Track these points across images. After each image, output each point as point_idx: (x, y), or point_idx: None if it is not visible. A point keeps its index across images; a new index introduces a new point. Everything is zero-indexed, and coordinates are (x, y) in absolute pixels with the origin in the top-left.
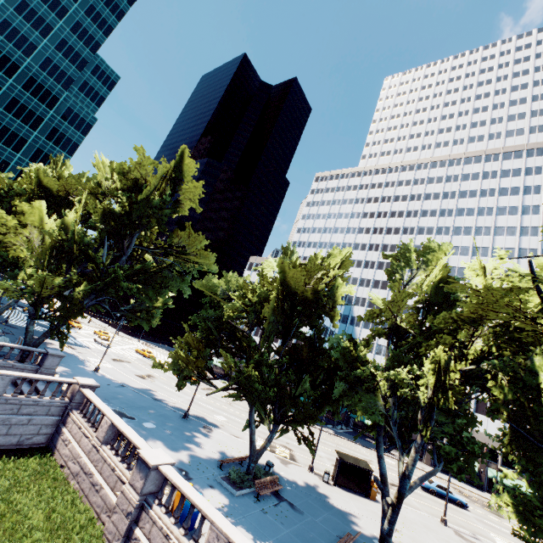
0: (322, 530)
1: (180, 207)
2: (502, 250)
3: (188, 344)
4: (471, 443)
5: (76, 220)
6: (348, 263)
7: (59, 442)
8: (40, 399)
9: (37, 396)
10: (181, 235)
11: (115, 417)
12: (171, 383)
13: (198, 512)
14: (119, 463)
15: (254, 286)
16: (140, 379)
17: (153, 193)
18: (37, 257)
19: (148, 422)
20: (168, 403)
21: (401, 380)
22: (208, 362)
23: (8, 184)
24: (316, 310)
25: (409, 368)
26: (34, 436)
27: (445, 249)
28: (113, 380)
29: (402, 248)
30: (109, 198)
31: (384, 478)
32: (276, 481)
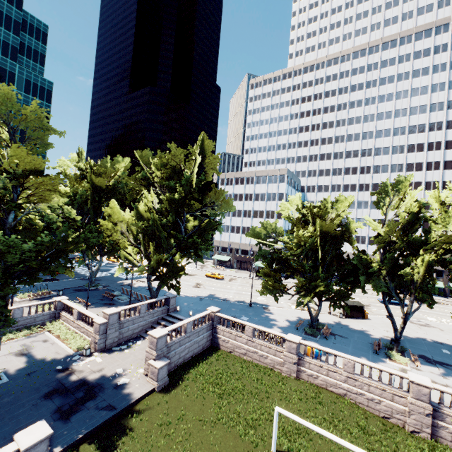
0: (361, 343)
1: (206, 177)
2: (450, 184)
3: (264, 275)
4: (433, 289)
5: (150, 211)
6: (350, 204)
7: (220, 342)
8: (202, 326)
9: (200, 325)
10: (210, 195)
11: (252, 324)
12: (212, 284)
13: (321, 354)
14: (270, 344)
15: (306, 238)
16: (199, 289)
17: (191, 176)
18: (143, 245)
19: (241, 317)
20: (231, 300)
21: (405, 274)
22: (280, 282)
23: (72, 191)
24: (341, 241)
25: (408, 268)
26: (206, 343)
27: (408, 180)
28: (192, 297)
29: (382, 186)
30: (167, 190)
31: (391, 315)
32: (327, 327)
